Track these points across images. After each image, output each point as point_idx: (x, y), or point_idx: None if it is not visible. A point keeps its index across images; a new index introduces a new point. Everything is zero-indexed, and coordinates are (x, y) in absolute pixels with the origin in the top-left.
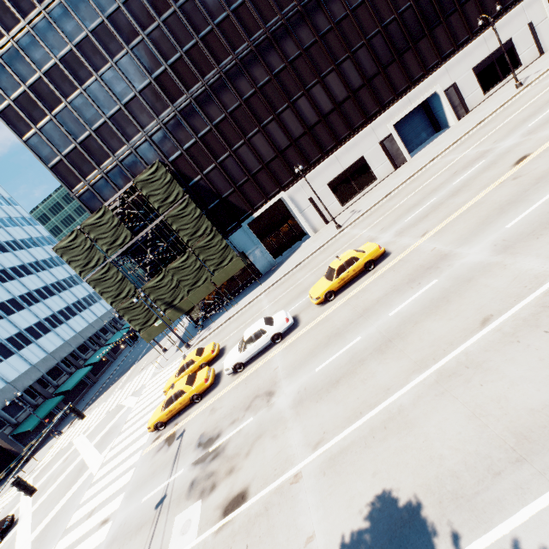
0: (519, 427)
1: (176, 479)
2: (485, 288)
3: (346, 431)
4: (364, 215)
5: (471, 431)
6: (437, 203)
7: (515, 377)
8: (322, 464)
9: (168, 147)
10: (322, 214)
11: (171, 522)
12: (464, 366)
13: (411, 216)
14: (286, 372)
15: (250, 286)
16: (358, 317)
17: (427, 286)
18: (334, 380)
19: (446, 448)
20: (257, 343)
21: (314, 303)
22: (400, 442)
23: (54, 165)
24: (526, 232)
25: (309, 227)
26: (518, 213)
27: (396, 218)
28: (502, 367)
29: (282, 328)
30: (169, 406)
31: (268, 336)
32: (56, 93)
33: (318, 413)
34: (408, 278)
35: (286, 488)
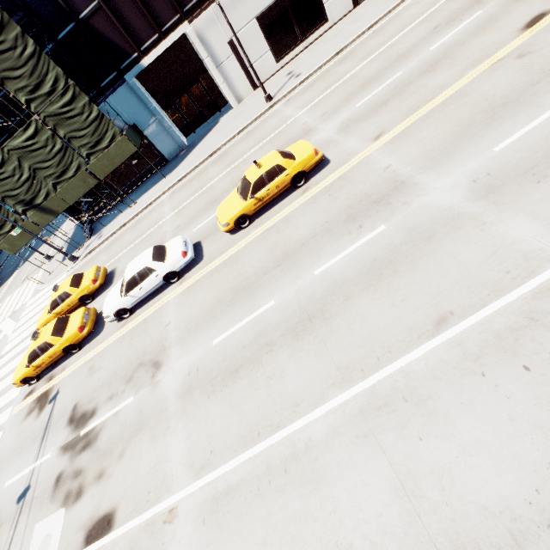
0: (463, 535)
1: (42, 465)
2: (449, 260)
3: (238, 460)
4: (304, 84)
5: (396, 517)
6: (404, 82)
7: (470, 441)
8: (202, 504)
9: None
10: (248, 73)
11: (31, 531)
12: (401, 397)
13: (365, 99)
14: (179, 335)
15: (153, 176)
16: (274, 266)
17: (370, 234)
18: (233, 367)
19: (359, 535)
20: (144, 285)
21: (222, 230)
22: (301, 502)
23: None
24: (523, 165)
25: (230, 93)
26: (517, 125)
27: (345, 98)
28: (453, 415)
29: (178, 266)
30: (34, 361)
31: (159, 276)
32: None
33: (208, 418)
34: (347, 213)
35: (158, 528)
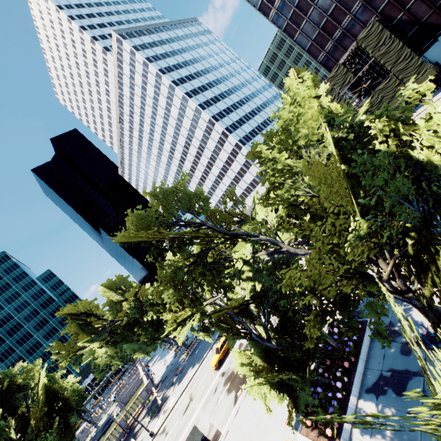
0: None
1: None
2: None
3: None
4: None
5: None
6: None
7: None
8: None
9: (377, 2)
10: None
11: None
12: None
13: None
14: None
15: (440, 88)
16: None
17: None
18: None
19: None
20: None
21: None
22: None
23: (308, 49)
24: None
25: None
26: None
27: None
28: None
29: None
30: None
31: None
32: (309, 2)
33: None
34: None
35: None
